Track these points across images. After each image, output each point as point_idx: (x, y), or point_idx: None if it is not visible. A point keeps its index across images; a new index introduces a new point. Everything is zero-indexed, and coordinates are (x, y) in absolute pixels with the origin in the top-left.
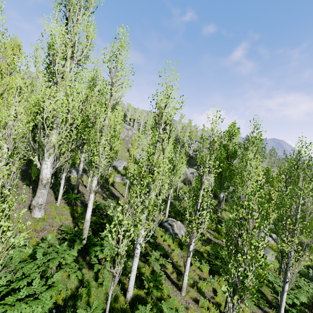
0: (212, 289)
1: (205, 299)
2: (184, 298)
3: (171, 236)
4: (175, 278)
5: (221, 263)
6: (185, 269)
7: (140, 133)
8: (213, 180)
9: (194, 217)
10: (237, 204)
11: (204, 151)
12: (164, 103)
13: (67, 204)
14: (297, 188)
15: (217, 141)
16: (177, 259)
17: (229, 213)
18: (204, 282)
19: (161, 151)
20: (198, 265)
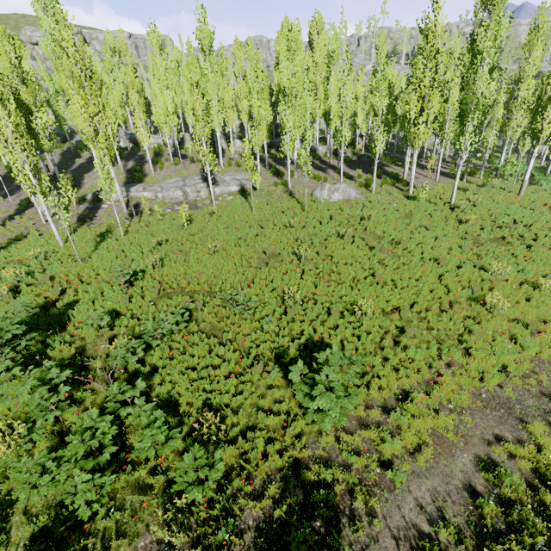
0: None
1: None
2: None
3: None
4: None
5: None
6: None
7: None
8: None
9: None
10: None
11: None
12: None
13: None
14: None
15: None
16: None
17: None
18: None
19: None
20: None
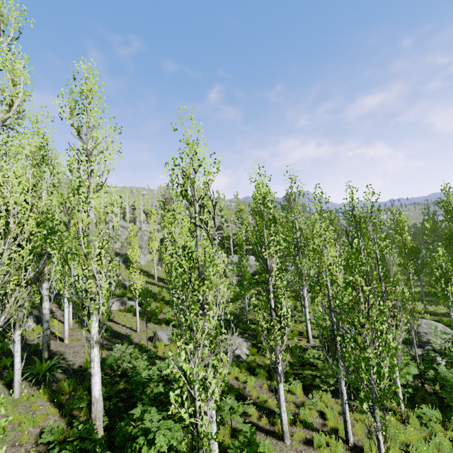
0: (317, 413)
1: (316, 432)
2: (292, 448)
3: (234, 363)
4: (266, 423)
5: (312, 370)
6: (280, 403)
7: (166, 221)
8: (253, 261)
9: (273, 322)
10: (321, 283)
11: (229, 226)
12: (170, 171)
13: (36, 385)
14: (371, 241)
15: (272, 207)
16: (257, 394)
17: (287, 298)
18: (304, 409)
19: (207, 240)
20: (287, 388)
